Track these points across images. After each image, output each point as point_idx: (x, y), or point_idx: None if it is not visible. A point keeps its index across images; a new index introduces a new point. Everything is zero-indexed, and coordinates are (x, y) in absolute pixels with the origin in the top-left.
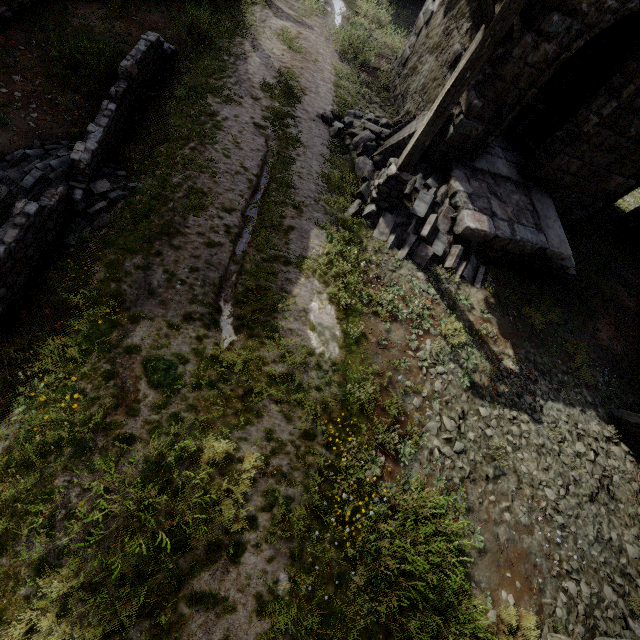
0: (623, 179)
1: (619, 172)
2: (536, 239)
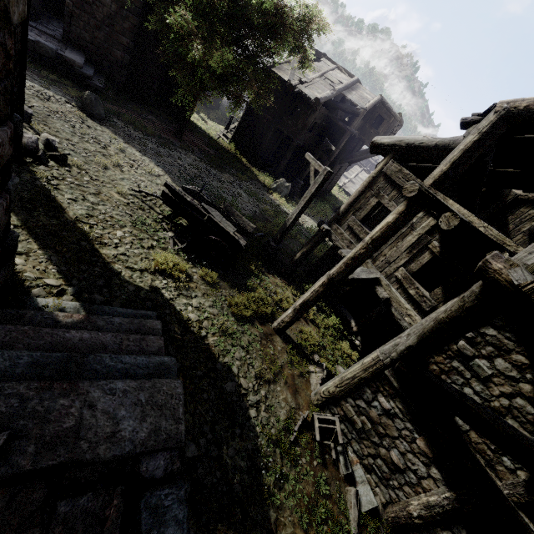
0: (122, 53)
1: (116, 47)
2: (53, 47)
